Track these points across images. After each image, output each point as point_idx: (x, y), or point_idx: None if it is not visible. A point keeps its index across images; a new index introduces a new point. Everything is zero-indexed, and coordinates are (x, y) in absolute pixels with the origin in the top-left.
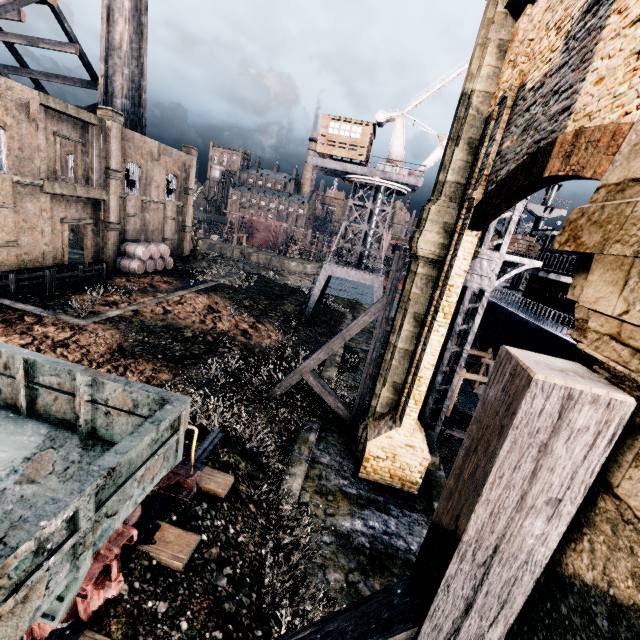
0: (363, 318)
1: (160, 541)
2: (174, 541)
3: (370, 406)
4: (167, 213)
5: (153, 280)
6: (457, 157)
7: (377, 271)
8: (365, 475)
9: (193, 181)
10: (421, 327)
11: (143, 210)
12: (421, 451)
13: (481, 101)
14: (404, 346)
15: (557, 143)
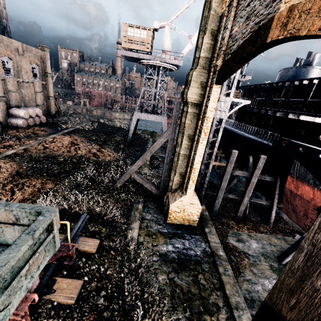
0: (160, 140)
1: (57, 290)
2: (66, 287)
3: (169, 186)
4: (36, 89)
5: (34, 130)
6: (205, 41)
7: (163, 114)
8: (170, 221)
9: (49, 68)
10: (192, 141)
11: (19, 87)
12: (197, 205)
13: (217, 5)
14: (184, 153)
15: (275, 19)
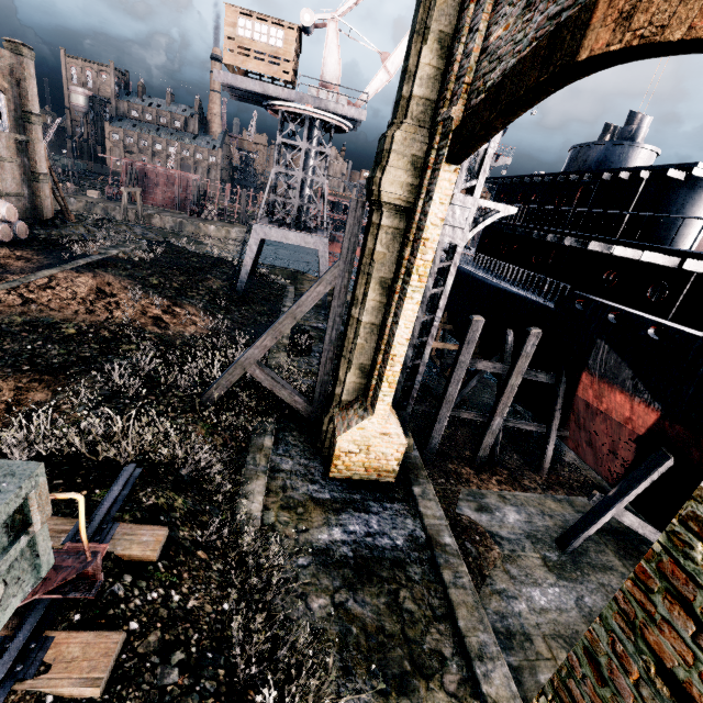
0: (317, 289)
1: (55, 664)
2: (80, 656)
3: (334, 395)
4: None
5: None
6: (426, 60)
7: (320, 232)
8: (337, 474)
9: (36, 101)
10: (389, 295)
11: None
12: (397, 437)
13: None
14: (370, 320)
15: (601, 3)
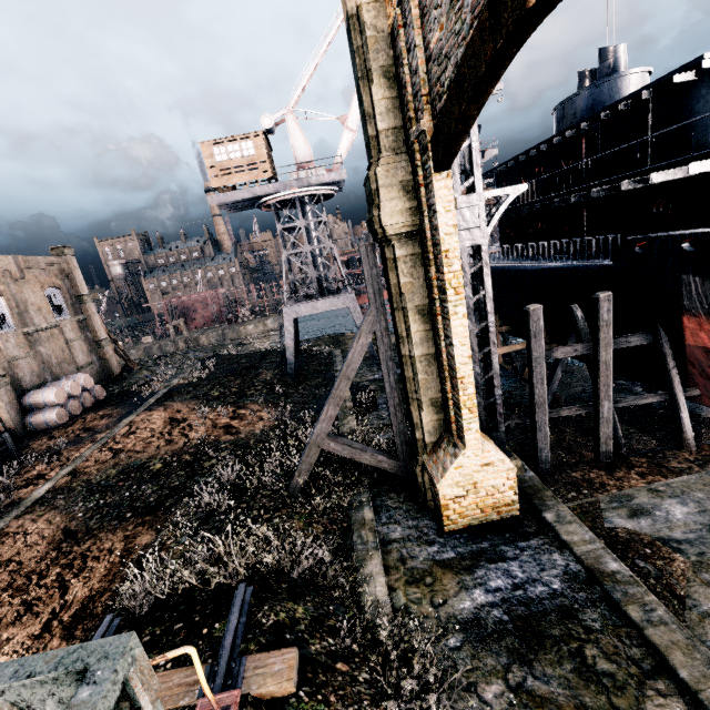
0: (359, 343)
1: None
2: None
3: (416, 441)
4: (68, 335)
5: (85, 422)
6: (378, 96)
7: (344, 290)
8: (452, 526)
9: (84, 285)
10: (432, 320)
11: (32, 345)
12: (502, 463)
13: (374, 15)
14: (422, 352)
15: None
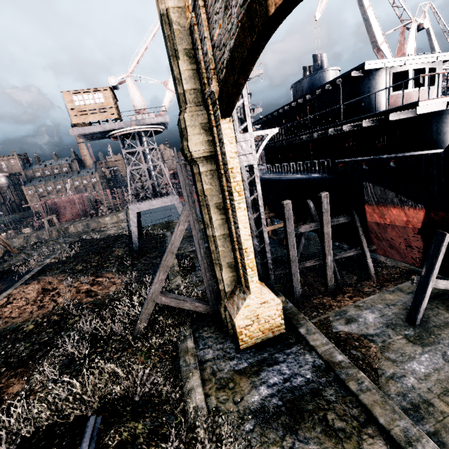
0: (179, 229)
1: None
2: None
3: (220, 291)
4: None
5: None
6: (183, 68)
7: (171, 193)
8: (245, 345)
9: None
10: (225, 212)
11: None
12: (273, 301)
13: (178, 16)
14: (221, 233)
15: None
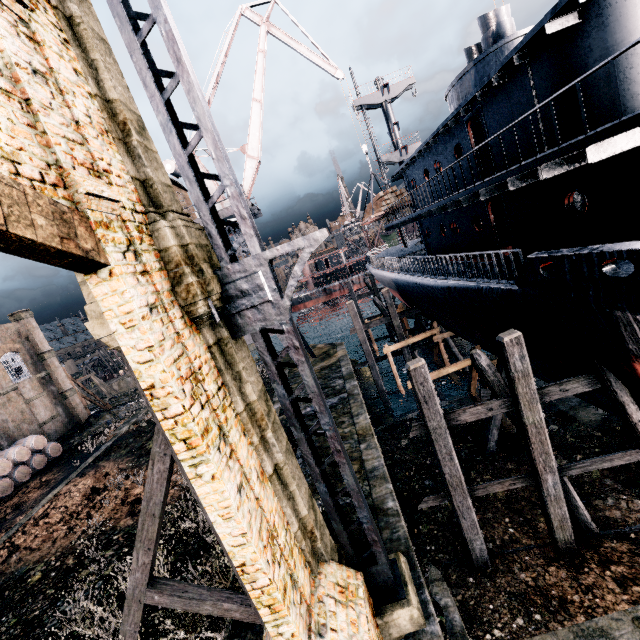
0: (154, 469)
1: None
2: None
3: None
4: (27, 395)
5: (24, 493)
6: None
7: None
8: None
9: (45, 342)
10: None
11: None
12: None
13: None
14: None
15: None
